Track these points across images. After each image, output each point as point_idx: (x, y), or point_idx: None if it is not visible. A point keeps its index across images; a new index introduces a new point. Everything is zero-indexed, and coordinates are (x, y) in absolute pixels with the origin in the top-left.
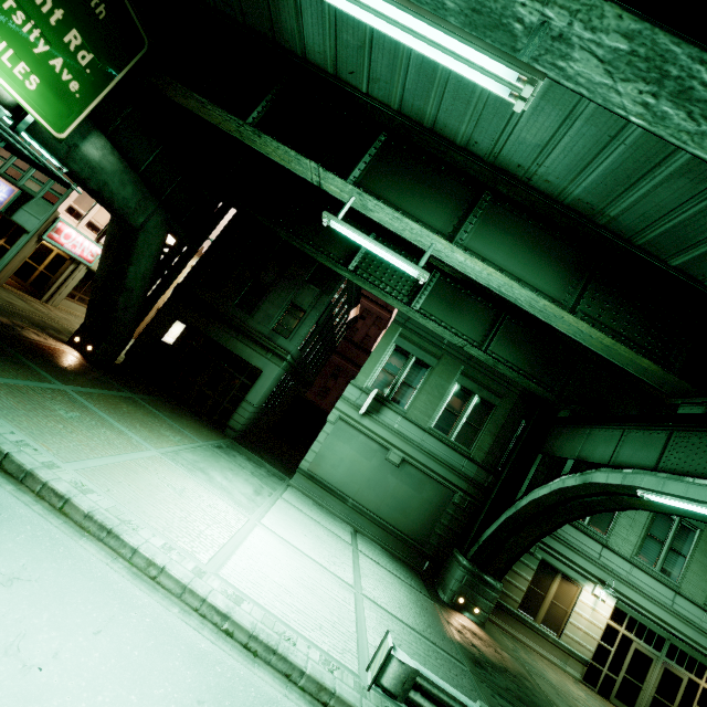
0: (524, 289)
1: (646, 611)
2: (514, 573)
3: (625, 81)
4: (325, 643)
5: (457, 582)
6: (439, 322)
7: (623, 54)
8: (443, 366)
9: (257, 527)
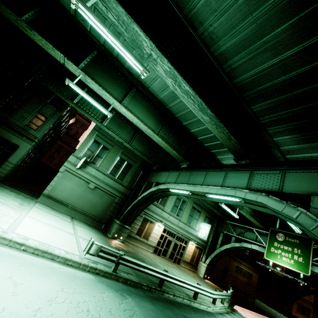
0: (144, 125)
1: (172, 227)
2: (135, 223)
3: (169, 77)
4: (66, 249)
5: (115, 229)
6: (114, 131)
7: (168, 71)
8: (114, 149)
9: (26, 217)
